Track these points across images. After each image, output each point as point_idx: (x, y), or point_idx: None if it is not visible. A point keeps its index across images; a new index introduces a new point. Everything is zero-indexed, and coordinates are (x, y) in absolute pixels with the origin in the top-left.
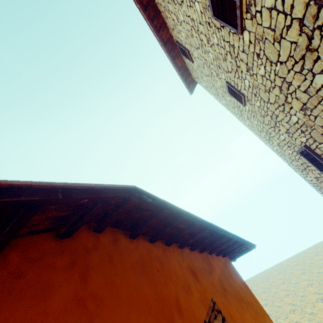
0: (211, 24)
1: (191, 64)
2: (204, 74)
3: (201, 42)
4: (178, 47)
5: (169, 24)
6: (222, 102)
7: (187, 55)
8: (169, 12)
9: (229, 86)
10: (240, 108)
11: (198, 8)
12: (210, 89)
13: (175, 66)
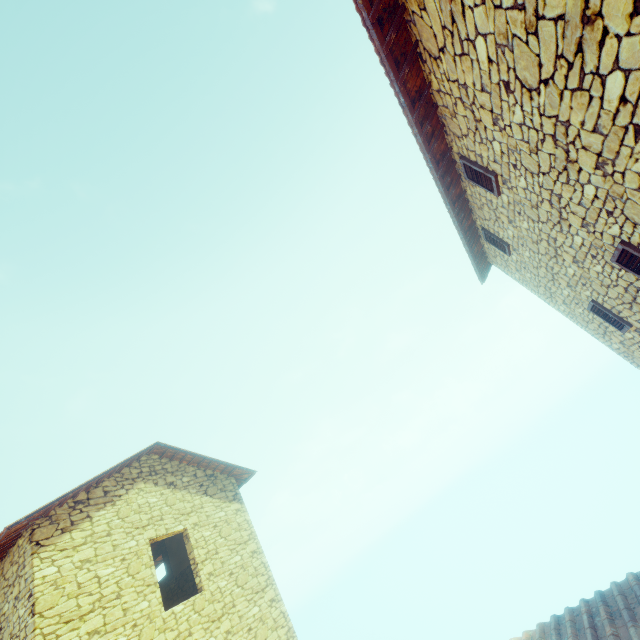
0: (599, 258)
1: (500, 252)
2: (529, 271)
3: (556, 255)
4: (484, 234)
5: (478, 213)
6: (556, 306)
7: (502, 247)
8: (495, 211)
9: (598, 307)
10: (607, 328)
11: (578, 240)
12: (533, 286)
13: (472, 256)
